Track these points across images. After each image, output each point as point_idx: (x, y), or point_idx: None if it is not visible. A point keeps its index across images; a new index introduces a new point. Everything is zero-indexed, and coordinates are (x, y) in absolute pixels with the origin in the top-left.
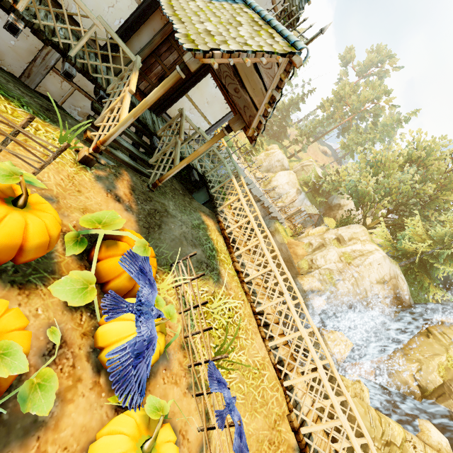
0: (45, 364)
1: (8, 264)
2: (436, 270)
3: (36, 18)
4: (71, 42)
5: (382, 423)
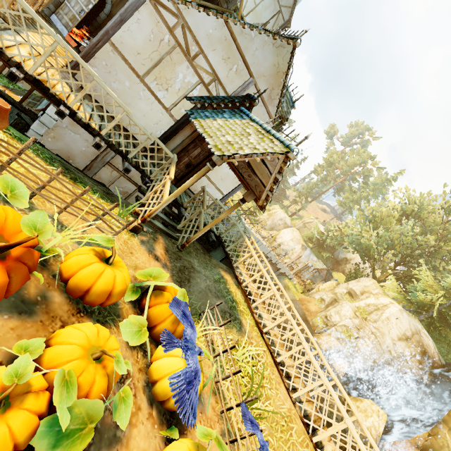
0: (127, 383)
1: (95, 307)
2: None
3: (110, 137)
4: (131, 149)
5: None
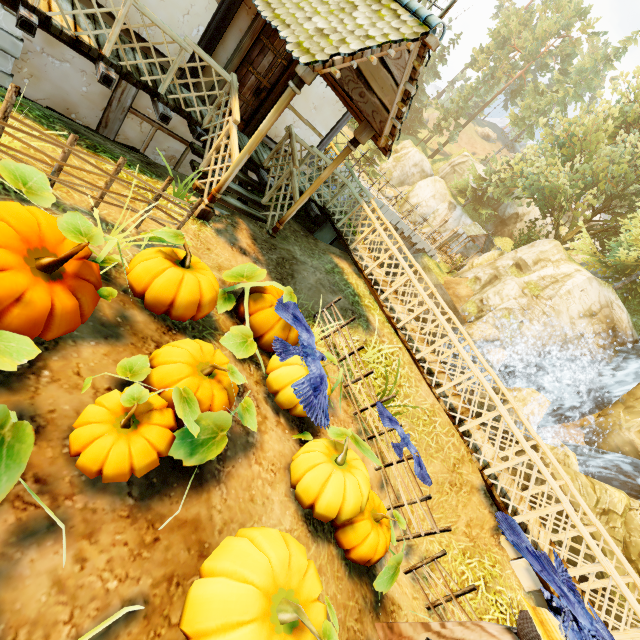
0: (247, 395)
1: (186, 322)
2: None
3: (120, 59)
4: (160, 77)
5: (596, 490)
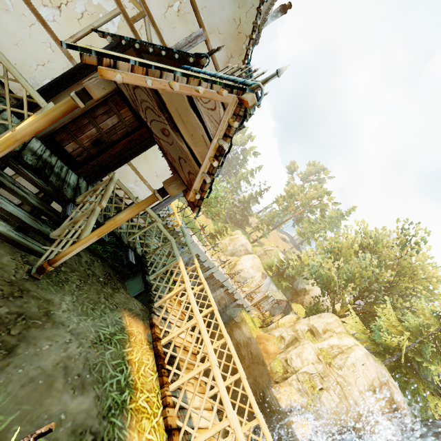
0: None
1: None
2: (426, 371)
3: None
4: None
5: None
